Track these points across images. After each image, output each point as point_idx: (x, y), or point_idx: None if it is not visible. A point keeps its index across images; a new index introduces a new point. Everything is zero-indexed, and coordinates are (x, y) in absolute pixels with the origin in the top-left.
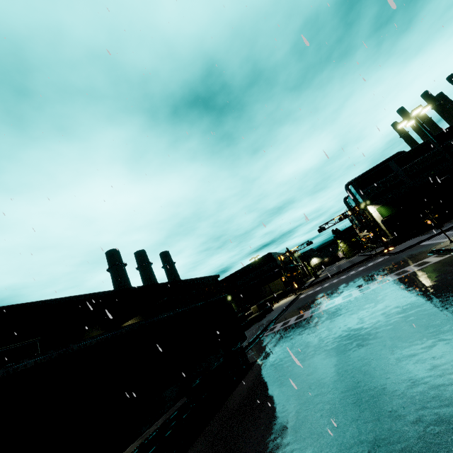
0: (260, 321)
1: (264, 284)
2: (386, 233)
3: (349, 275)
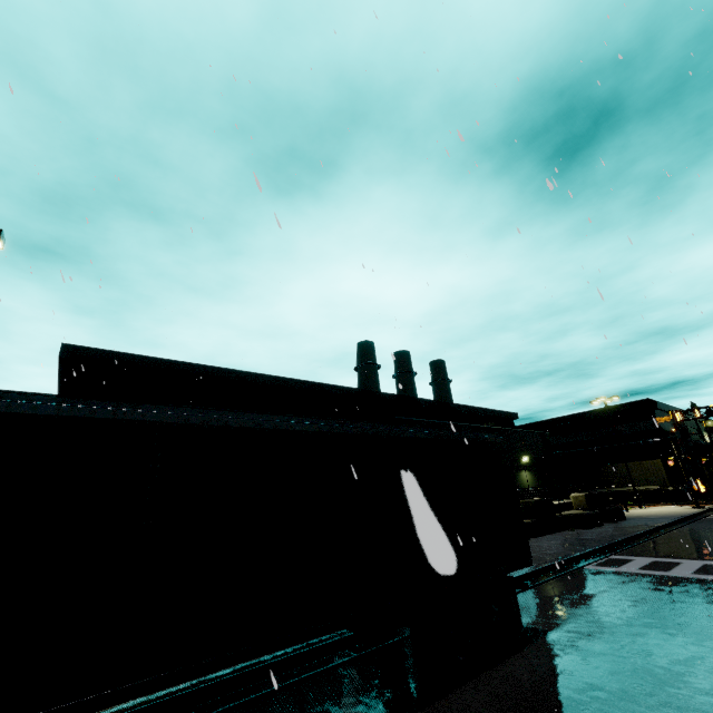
0: (584, 529)
1: (614, 460)
2: None
3: None
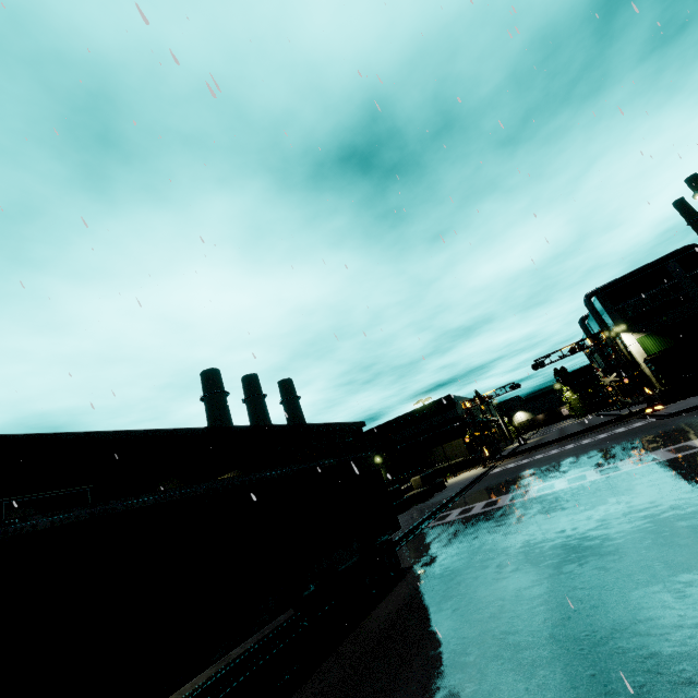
0: (423, 502)
1: (435, 445)
2: (650, 381)
3: (580, 445)
